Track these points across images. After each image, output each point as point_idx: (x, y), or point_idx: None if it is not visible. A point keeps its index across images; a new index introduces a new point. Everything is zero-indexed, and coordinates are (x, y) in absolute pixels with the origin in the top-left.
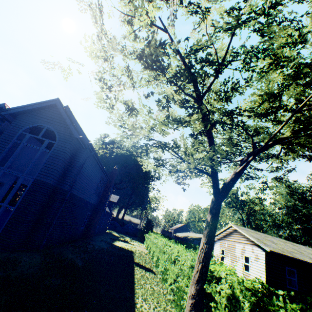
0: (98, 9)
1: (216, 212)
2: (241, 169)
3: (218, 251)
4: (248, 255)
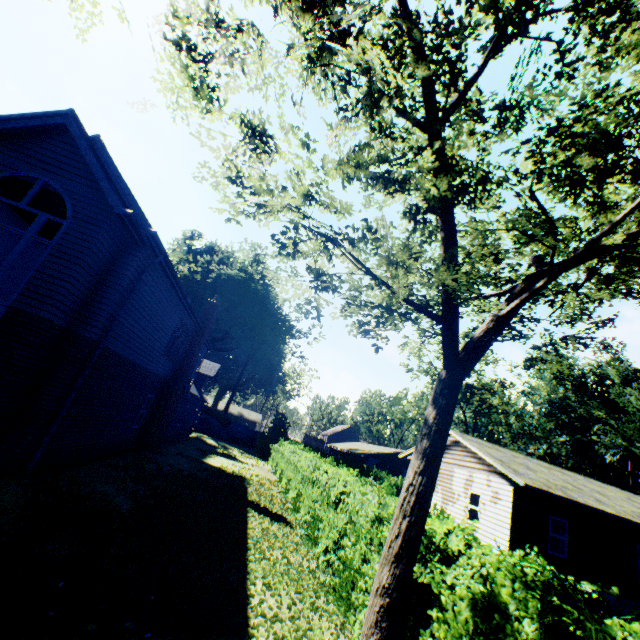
0: None
1: (449, 405)
2: (512, 309)
3: None
4: (478, 492)
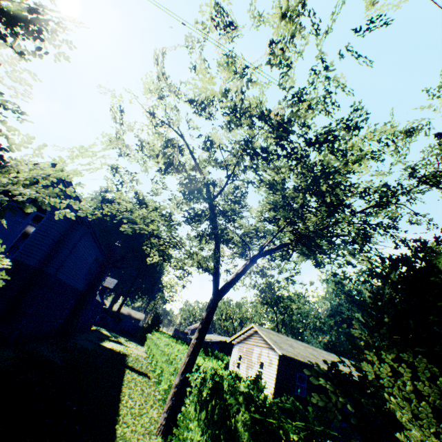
0: (119, 112)
1: (212, 310)
2: (241, 271)
3: (236, 357)
4: (263, 360)
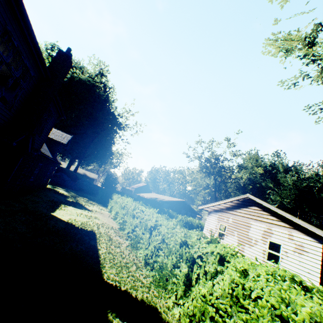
0: None
1: None
2: None
3: (214, 226)
4: (279, 242)
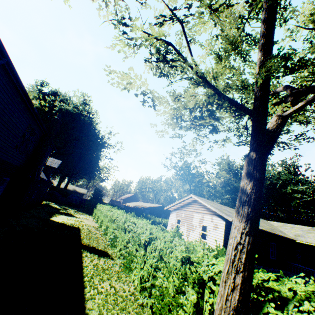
0: None
1: (262, 178)
2: (296, 110)
3: (174, 221)
4: (206, 225)
